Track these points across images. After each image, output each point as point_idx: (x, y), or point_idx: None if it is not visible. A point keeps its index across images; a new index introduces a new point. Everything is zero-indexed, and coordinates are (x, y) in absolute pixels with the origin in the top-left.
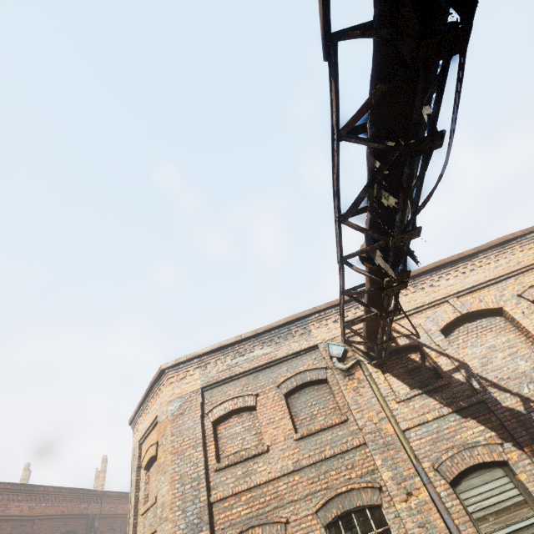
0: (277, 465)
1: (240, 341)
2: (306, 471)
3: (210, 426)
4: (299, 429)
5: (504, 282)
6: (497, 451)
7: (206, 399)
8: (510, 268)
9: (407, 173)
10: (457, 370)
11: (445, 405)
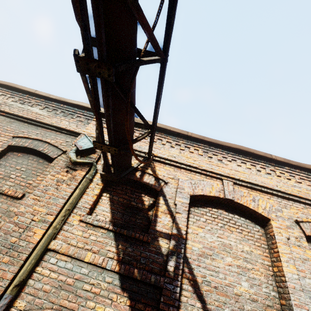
0: None
1: (33, 95)
2: None
3: None
4: None
5: (291, 202)
6: None
7: None
8: (307, 194)
9: None
10: (169, 237)
11: (119, 260)
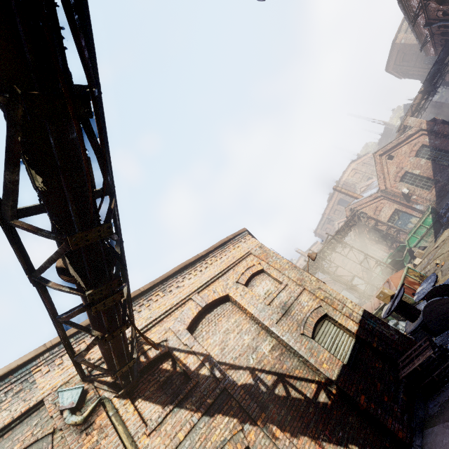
0: None
1: None
2: None
3: None
4: None
5: (227, 273)
6: (240, 440)
7: None
8: (229, 262)
9: (54, 144)
10: (203, 364)
11: (196, 411)
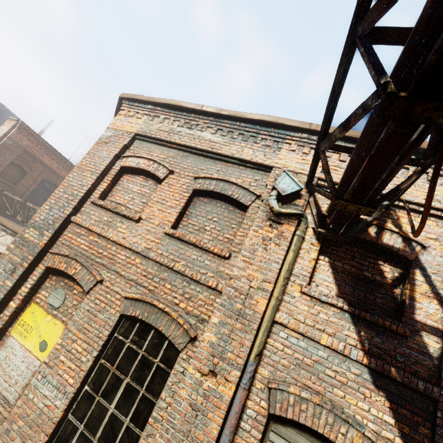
0: (133, 237)
1: (199, 113)
2: (150, 263)
3: (117, 169)
4: (180, 229)
5: None
6: None
7: (133, 146)
8: None
9: None
10: (440, 334)
11: (364, 351)
